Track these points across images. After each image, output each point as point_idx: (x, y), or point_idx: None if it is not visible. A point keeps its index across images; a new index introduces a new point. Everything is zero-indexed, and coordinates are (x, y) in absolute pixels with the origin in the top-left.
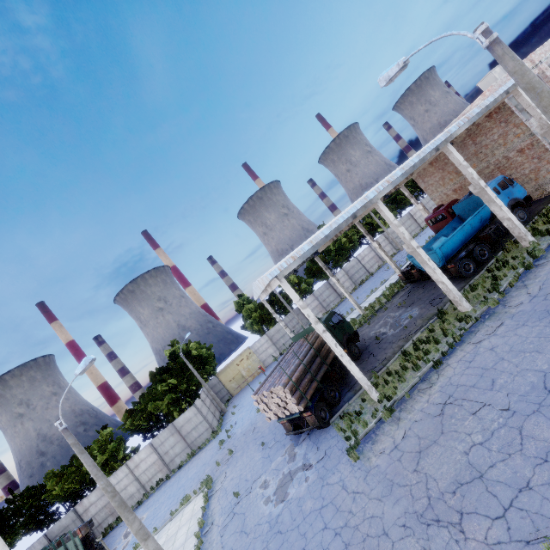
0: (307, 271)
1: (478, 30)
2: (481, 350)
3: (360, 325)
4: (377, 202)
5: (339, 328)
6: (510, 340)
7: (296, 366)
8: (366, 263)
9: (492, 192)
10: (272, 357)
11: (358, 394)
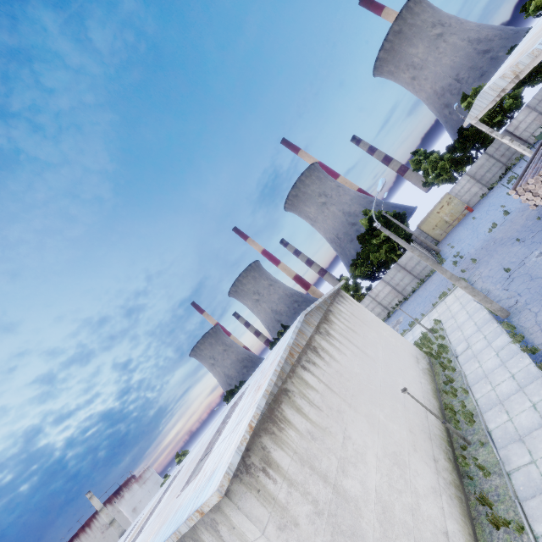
0: None
1: None
2: None
3: None
4: None
5: None
6: None
7: None
8: None
9: None
10: (478, 195)
11: None
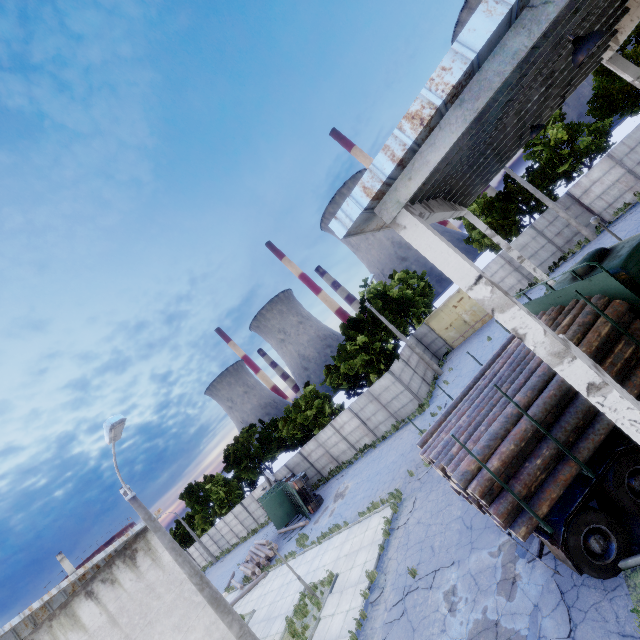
0: (593, 104)
1: None
2: None
3: None
4: None
5: None
6: None
7: (505, 422)
8: None
9: None
10: (514, 291)
11: None
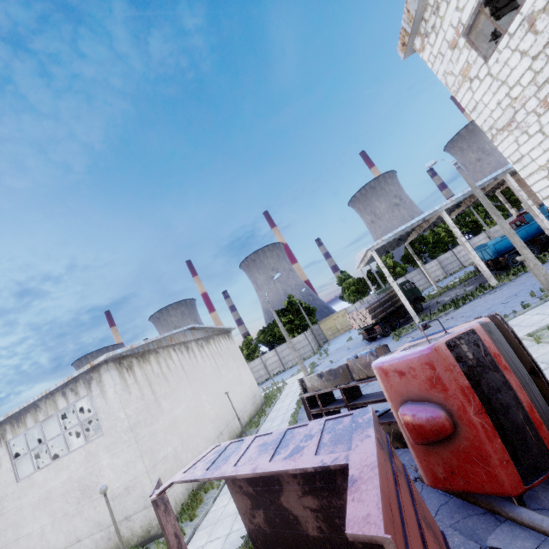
0: (403, 257)
1: (452, 163)
2: (481, 300)
3: (432, 297)
4: (442, 212)
5: (409, 291)
6: (496, 295)
7: (374, 302)
8: (461, 257)
9: (537, 209)
10: None
11: (410, 324)
